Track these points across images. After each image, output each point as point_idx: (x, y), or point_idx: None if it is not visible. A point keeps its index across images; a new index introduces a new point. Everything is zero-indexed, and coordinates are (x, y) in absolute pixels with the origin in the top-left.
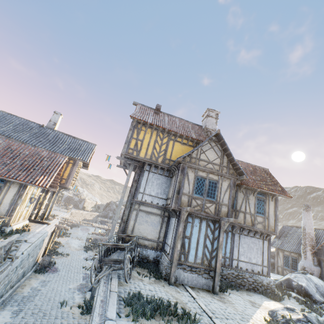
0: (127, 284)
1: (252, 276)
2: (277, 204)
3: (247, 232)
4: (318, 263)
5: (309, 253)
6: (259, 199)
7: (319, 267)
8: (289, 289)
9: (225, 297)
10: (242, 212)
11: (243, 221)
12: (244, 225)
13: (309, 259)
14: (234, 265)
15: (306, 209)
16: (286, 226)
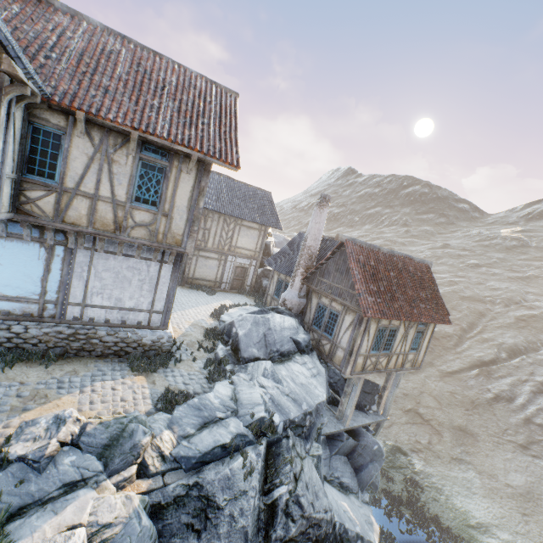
0: None
1: (116, 332)
2: (204, 182)
3: (117, 247)
4: (306, 293)
5: (299, 279)
6: (149, 166)
7: (305, 299)
8: (221, 339)
9: None
10: (86, 197)
11: (86, 220)
12: (89, 229)
13: (296, 289)
14: (71, 316)
15: (320, 205)
16: (303, 234)
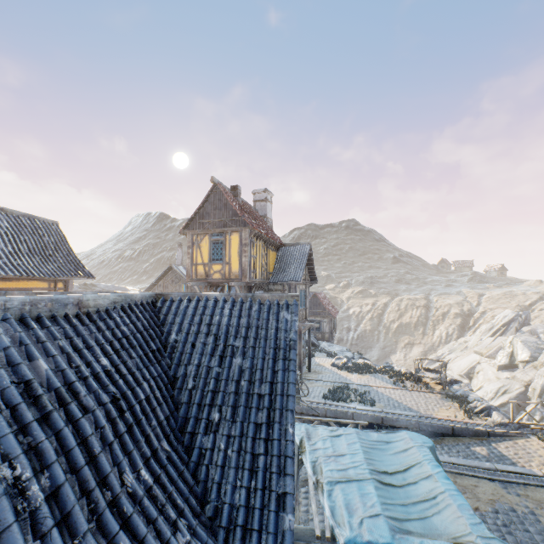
0: (306, 397)
1: None
2: None
3: None
4: None
5: None
6: None
7: None
8: None
9: (314, 371)
10: None
11: None
12: None
13: None
14: None
15: None
16: None
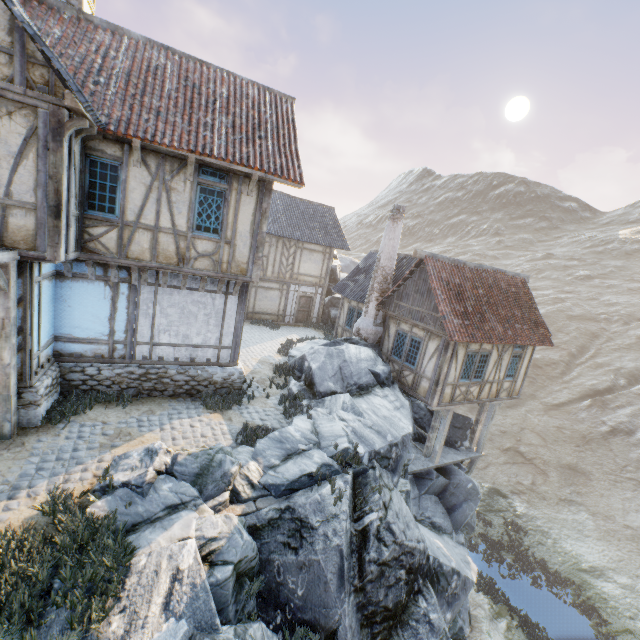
0: None
1: (186, 370)
2: (266, 204)
3: (180, 280)
4: (383, 321)
5: (373, 305)
6: (207, 190)
7: (382, 327)
8: (293, 375)
9: (27, 443)
10: (147, 230)
11: (149, 254)
12: (153, 263)
13: (370, 316)
14: (140, 355)
15: (393, 218)
16: (375, 253)
